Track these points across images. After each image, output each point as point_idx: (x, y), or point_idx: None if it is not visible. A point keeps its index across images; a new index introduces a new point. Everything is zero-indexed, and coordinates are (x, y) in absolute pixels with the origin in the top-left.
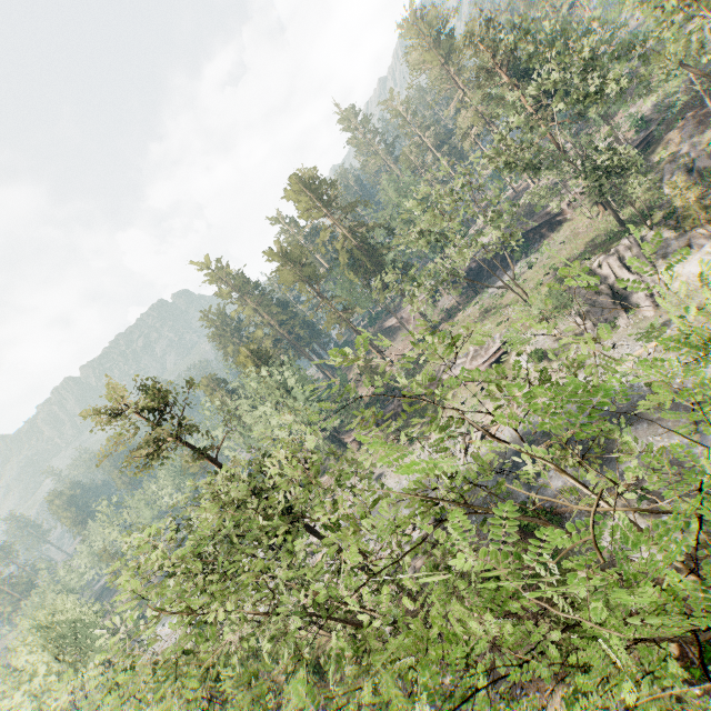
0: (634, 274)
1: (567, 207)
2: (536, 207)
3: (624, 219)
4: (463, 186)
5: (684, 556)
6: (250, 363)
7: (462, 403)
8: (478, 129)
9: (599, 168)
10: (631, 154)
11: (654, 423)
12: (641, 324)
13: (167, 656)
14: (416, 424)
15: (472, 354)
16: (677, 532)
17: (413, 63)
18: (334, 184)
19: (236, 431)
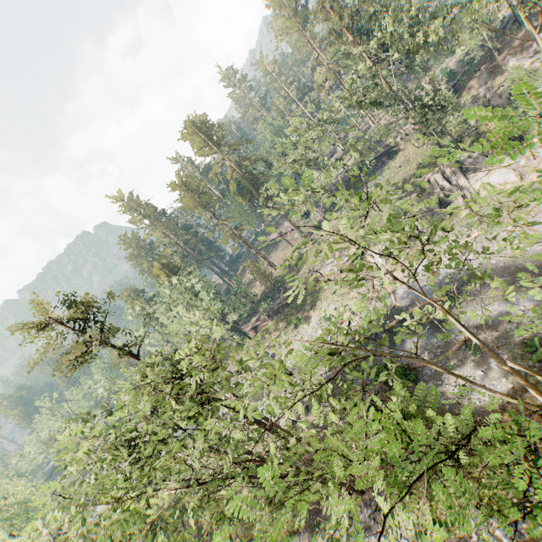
0: (454, 186)
1: (400, 140)
2: (377, 141)
3: (443, 146)
4: (325, 121)
5: (511, 390)
6: (163, 275)
7: (333, 293)
8: (330, 82)
9: (425, 106)
10: (449, 93)
11: (479, 294)
12: (461, 223)
13: (105, 528)
14: (298, 312)
15: (338, 255)
16: (503, 373)
17: (278, 30)
18: (222, 127)
19: (155, 330)
